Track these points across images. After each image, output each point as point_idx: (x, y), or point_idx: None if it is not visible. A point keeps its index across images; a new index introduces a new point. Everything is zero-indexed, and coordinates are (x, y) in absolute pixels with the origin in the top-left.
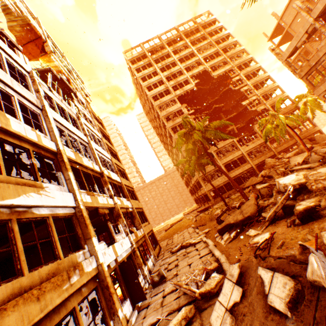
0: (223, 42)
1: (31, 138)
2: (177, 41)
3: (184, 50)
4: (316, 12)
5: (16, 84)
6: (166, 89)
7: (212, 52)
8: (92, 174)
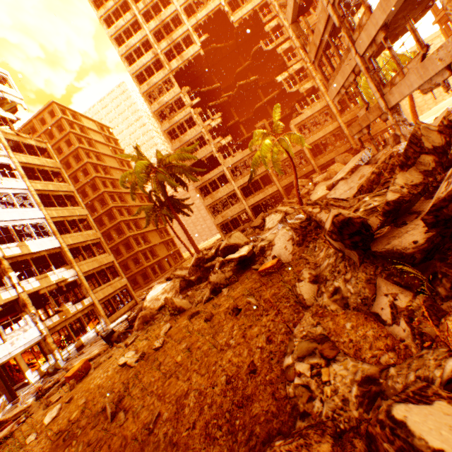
0: None
1: None
2: None
3: None
4: None
5: None
6: (156, 58)
7: None
8: None
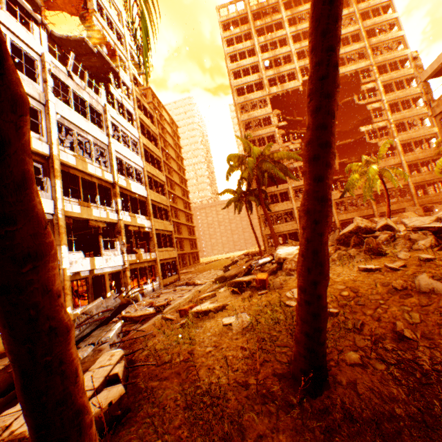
0: (377, 16)
1: None
2: (302, 1)
3: (307, 20)
4: None
5: None
6: (260, 81)
7: (349, 32)
8: (98, 183)
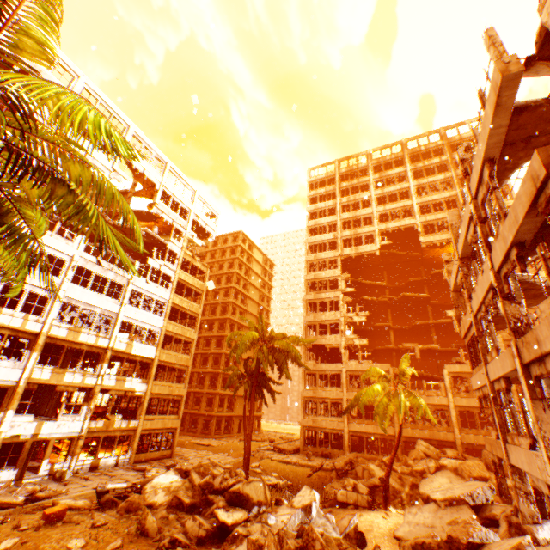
0: None
1: (13, 326)
2: (393, 164)
3: (396, 183)
4: (459, 248)
5: (37, 279)
6: (334, 240)
7: (443, 197)
8: (87, 349)
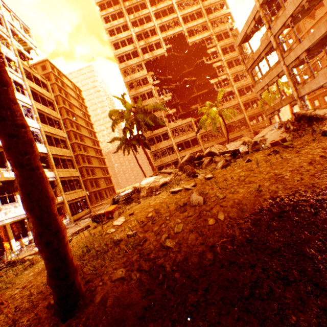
0: None
1: None
2: None
3: (163, 1)
4: None
5: None
6: (135, 50)
7: (194, 10)
8: None
